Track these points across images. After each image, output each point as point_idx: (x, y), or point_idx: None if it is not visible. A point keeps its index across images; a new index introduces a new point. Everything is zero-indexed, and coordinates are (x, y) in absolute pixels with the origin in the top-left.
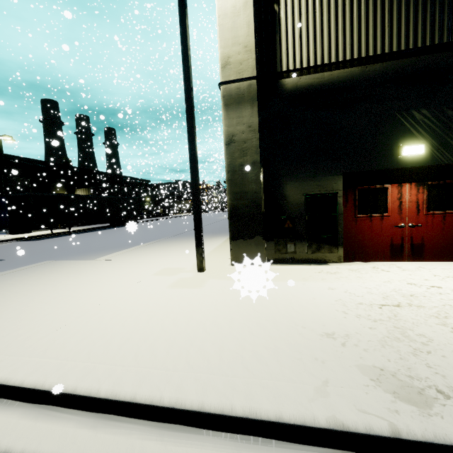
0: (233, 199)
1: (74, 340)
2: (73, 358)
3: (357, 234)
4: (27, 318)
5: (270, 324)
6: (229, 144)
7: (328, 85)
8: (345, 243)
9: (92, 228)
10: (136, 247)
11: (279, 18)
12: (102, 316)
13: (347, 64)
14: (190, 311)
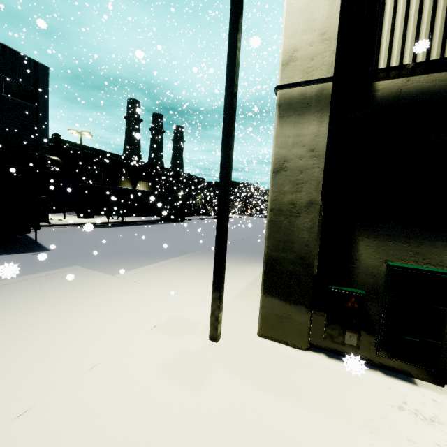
0: (273, 248)
1: None
2: None
3: None
4: None
5: None
6: (278, 172)
7: None
8: None
9: (143, 221)
10: (164, 262)
11: None
12: (36, 433)
13: None
14: None
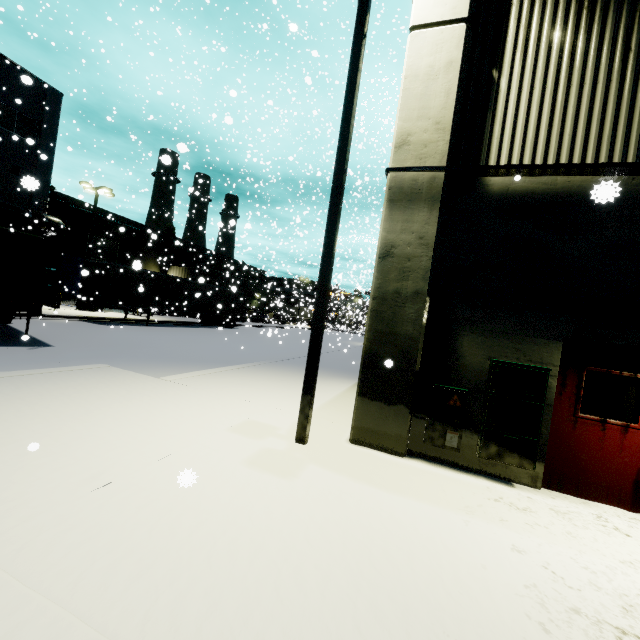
0: (374, 340)
1: (68, 540)
2: (48, 586)
3: (574, 446)
4: (26, 469)
5: (396, 612)
6: (384, 258)
7: (560, 197)
8: (548, 456)
9: (176, 322)
10: (222, 369)
11: (498, 89)
12: (127, 498)
13: (601, 170)
14: (263, 531)
